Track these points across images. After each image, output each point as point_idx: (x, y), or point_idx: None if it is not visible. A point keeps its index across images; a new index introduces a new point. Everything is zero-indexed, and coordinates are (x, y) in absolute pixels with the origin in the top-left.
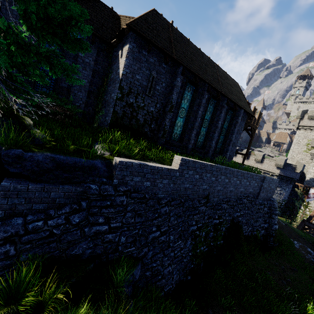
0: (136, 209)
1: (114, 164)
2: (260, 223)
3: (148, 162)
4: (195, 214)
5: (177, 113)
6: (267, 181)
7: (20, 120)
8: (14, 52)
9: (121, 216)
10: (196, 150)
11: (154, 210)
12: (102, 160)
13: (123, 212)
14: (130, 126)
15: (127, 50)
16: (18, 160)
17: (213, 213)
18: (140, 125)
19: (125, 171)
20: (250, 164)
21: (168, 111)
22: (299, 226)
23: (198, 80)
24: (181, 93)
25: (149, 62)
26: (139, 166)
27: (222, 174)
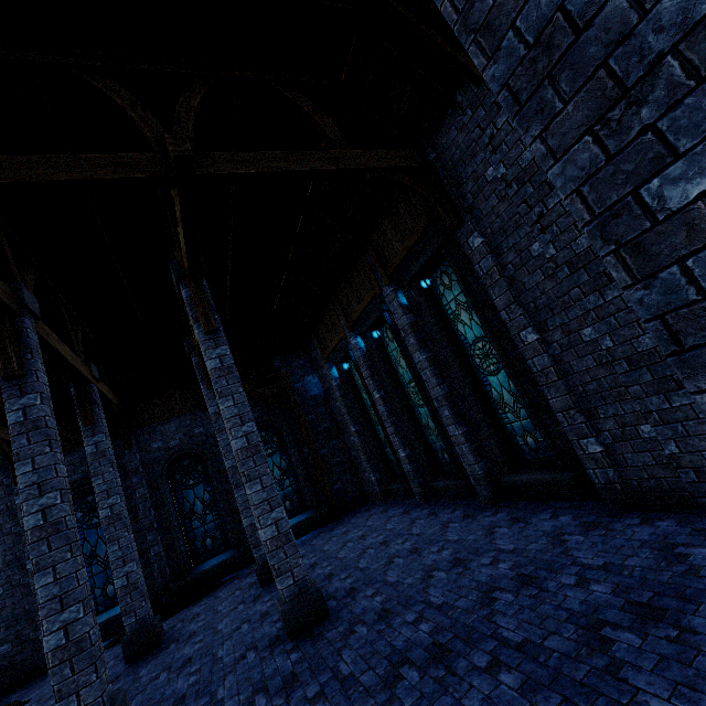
0: None
1: None
2: None
3: None
4: None
5: None
6: None
7: None
8: None
9: None
10: None
11: None
12: None
13: None
14: None
15: None
16: None
17: None
18: None
19: None
20: None
21: None
22: None
23: None
24: None
25: None
26: None
27: None
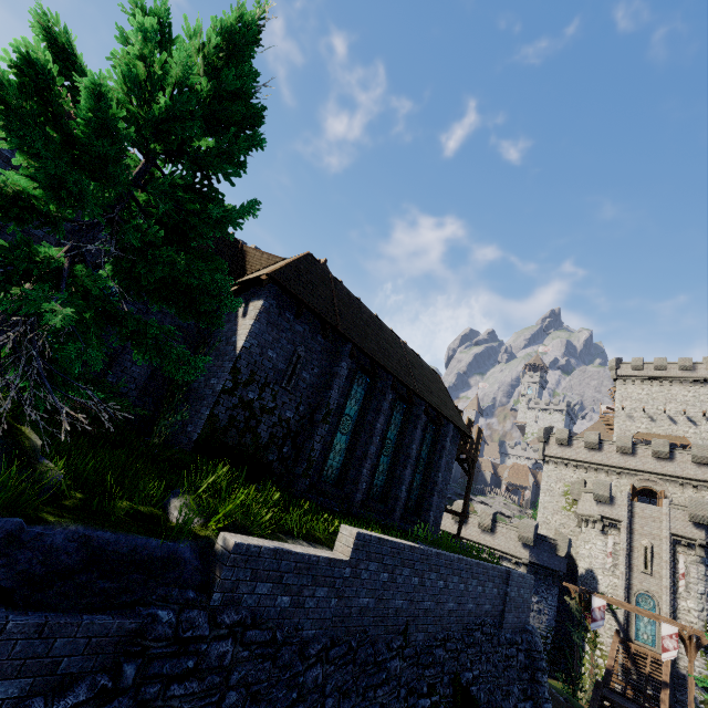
0: (250, 678)
1: (217, 551)
2: (516, 702)
3: (285, 540)
4: (380, 684)
5: (338, 425)
6: (514, 581)
7: (18, 437)
8: (90, 322)
9: (213, 705)
10: (371, 505)
11: (290, 678)
12: (193, 540)
13: (220, 691)
14: (239, 449)
15: (259, 309)
16: (5, 546)
17: (417, 678)
18: (260, 447)
19: (243, 570)
20: (472, 536)
21: (321, 421)
22: (592, 702)
23: (377, 368)
24: (346, 389)
25: (295, 330)
26: (273, 555)
27: (432, 568)
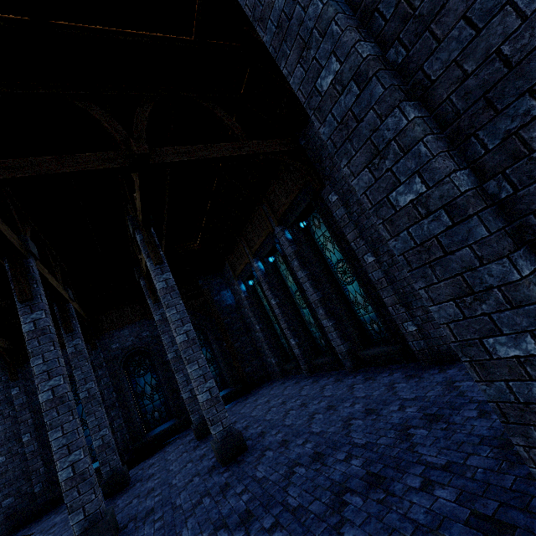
0: None
1: None
2: None
3: None
4: None
5: None
6: None
7: None
8: None
9: None
10: None
11: None
12: None
13: None
14: None
15: None
16: None
17: None
18: None
19: None
20: None
21: None
22: None
23: None
24: None
25: None
26: None
27: None
